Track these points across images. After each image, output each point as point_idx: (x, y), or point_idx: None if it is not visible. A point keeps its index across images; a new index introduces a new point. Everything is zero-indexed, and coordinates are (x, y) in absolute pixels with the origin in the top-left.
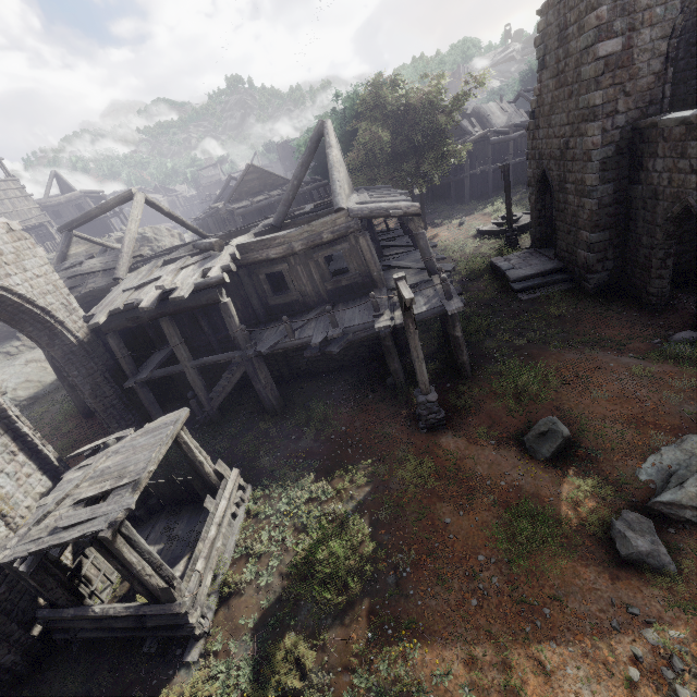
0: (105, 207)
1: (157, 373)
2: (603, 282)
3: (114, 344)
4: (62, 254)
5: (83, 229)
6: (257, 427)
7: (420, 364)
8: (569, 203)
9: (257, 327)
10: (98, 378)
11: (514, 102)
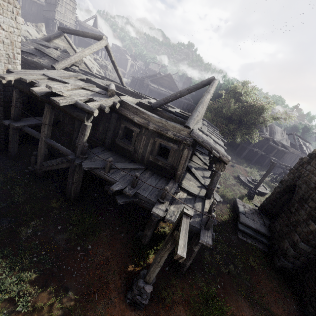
0: (86, 34)
1: (26, 128)
2: (287, 267)
3: (15, 96)
4: (49, 38)
5: (88, 44)
6: (51, 200)
7: (157, 266)
8: (299, 213)
9: (100, 147)
10: None
11: (288, 135)
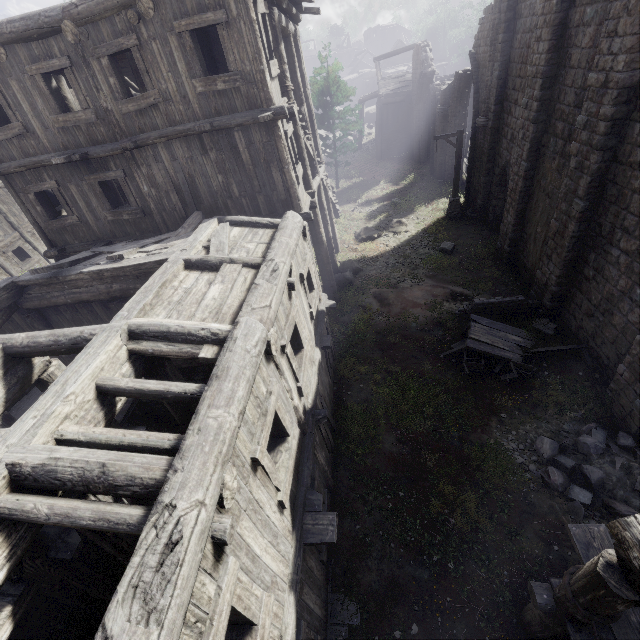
0: (407, 49)
1: None
2: None
3: None
4: (380, 72)
5: None
6: None
7: None
8: None
9: None
10: (427, 125)
11: None
